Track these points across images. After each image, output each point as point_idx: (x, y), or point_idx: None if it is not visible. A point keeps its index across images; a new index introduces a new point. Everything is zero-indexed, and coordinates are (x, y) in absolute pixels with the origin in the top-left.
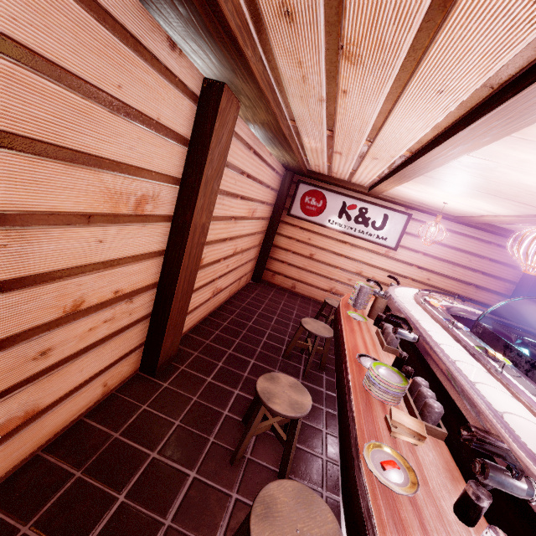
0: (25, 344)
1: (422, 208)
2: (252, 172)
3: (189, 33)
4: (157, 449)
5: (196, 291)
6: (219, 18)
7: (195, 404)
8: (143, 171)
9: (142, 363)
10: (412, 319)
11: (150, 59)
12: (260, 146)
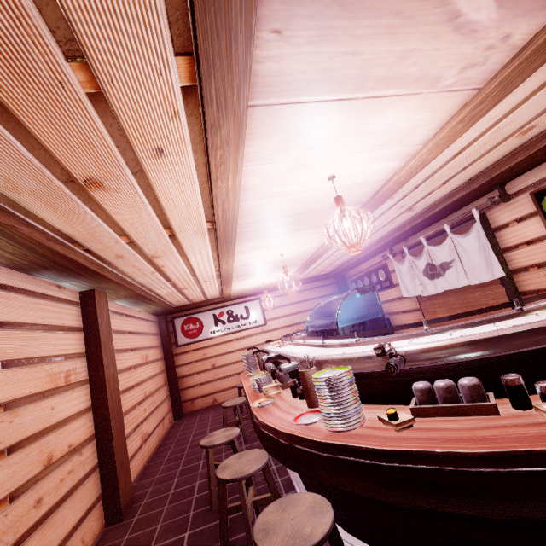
0: (28, 493)
1: (262, 291)
2: (131, 329)
3: (71, 279)
4: (152, 544)
5: (127, 439)
6: (89, 270)
7: (168, 509)
8: (64, 356)
9: (106, 516)
10: (272, 350)
11: (52, 299)
12: (128, 310)
